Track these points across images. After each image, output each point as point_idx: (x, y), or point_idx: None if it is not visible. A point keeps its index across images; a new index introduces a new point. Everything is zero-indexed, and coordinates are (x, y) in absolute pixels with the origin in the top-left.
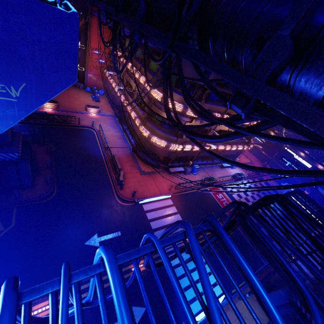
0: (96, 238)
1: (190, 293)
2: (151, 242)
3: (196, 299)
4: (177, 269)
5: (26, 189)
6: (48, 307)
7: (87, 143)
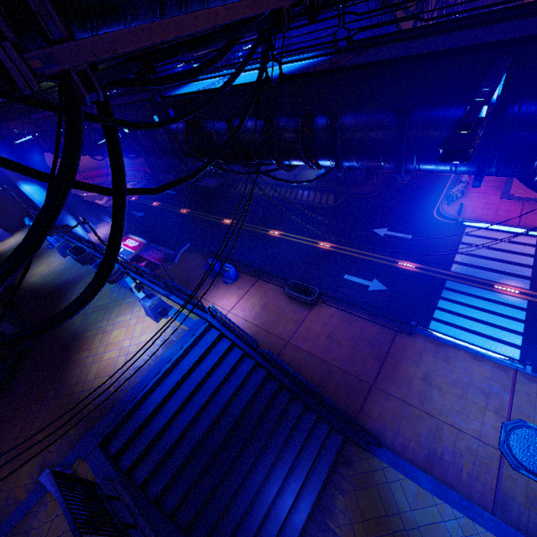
0: (384, 231)
1: (451, 317)
2: (442, 259)
3: (454, 326)
4: (456, 294)
5: (357, 186)
6: (328, 245)
7: None
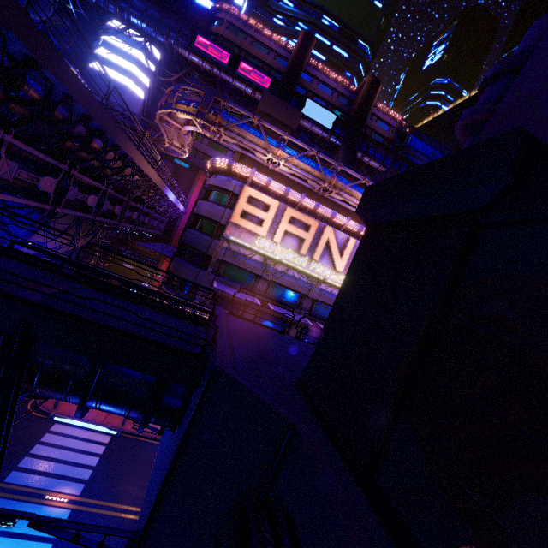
0: None
1: None
2: (3, 464)
3: None
4: None
5: None
6: None
7: None
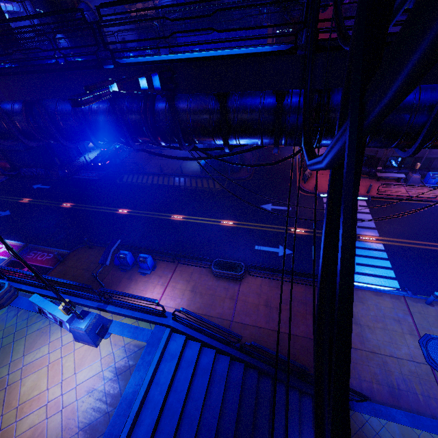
0: (270, 206)
1: None
2: (319, 222)
3: None
4: None
5: (234, 173)
6: (230, 223)
7: (286, 152)
